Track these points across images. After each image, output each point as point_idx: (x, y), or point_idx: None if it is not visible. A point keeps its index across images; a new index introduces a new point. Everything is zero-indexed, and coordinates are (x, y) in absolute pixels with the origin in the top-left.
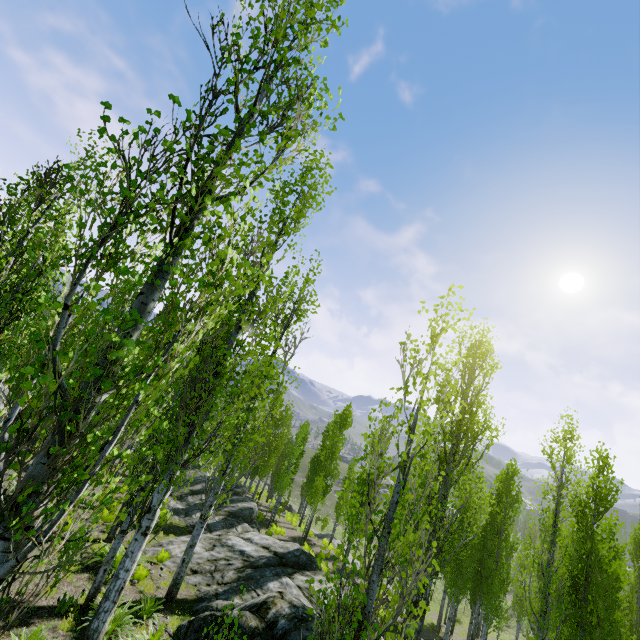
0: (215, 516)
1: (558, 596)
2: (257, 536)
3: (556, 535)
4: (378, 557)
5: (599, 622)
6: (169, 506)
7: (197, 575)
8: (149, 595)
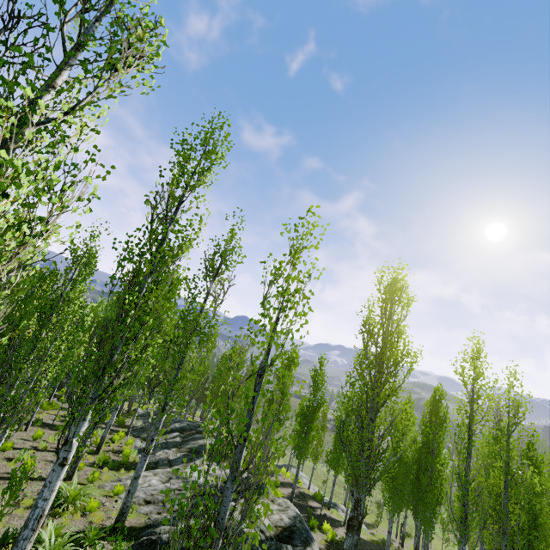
0: (177, 453)
1: (476, 503)
2: (212, 468)
3: (470, 446)
4: (233, 464)
5: (519, 526)
6: (135, 446)
7: (150, 505)
8: (98, 525)
